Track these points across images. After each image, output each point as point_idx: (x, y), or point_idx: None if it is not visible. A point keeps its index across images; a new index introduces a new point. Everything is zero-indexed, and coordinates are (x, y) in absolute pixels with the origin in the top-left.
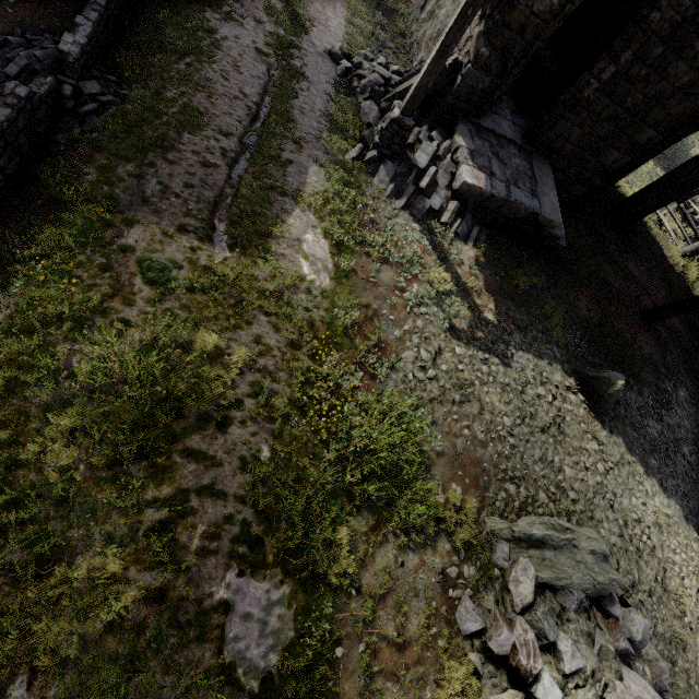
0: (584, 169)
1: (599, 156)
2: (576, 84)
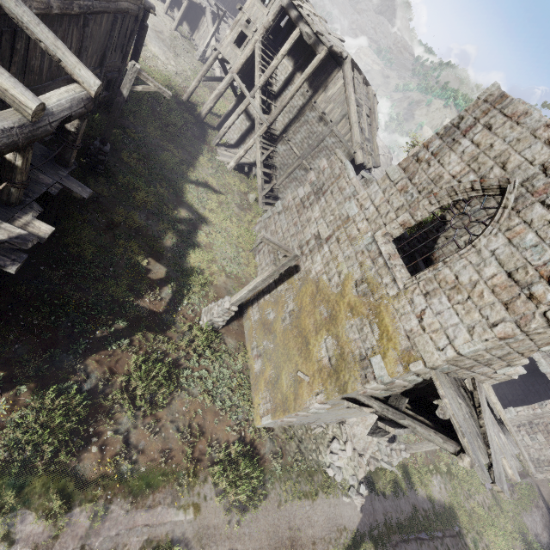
0: None
1: None
2: None
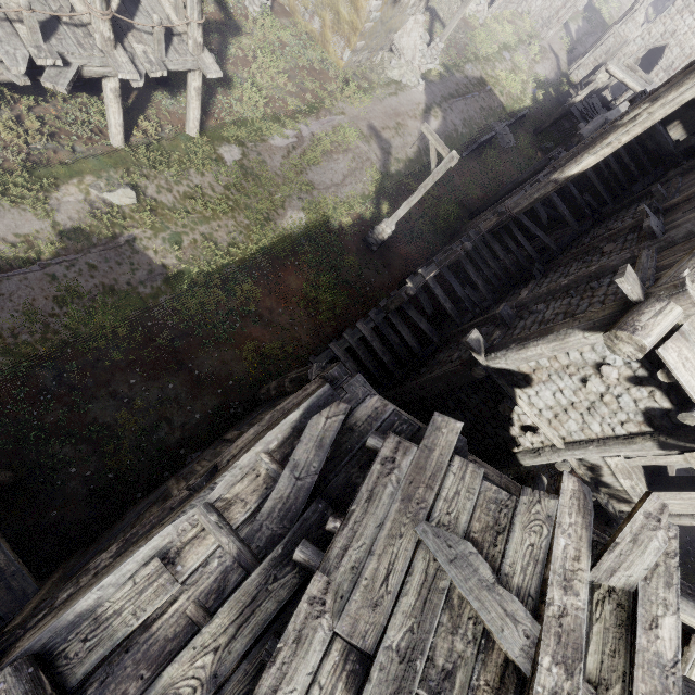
0: None
1: None
2: None
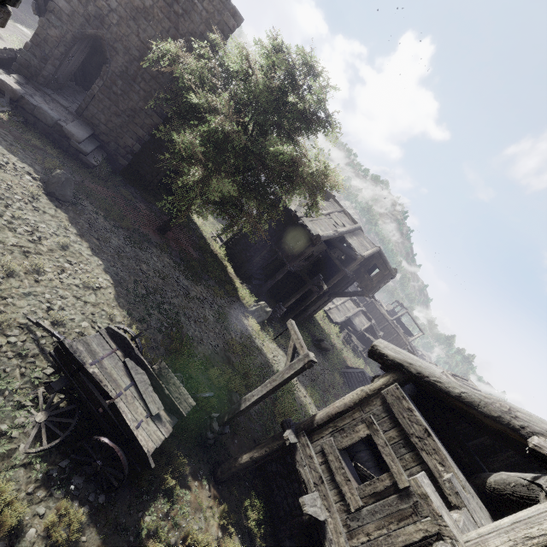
0: (120, 147)
1: (123, 139)
2: (91, 88)
